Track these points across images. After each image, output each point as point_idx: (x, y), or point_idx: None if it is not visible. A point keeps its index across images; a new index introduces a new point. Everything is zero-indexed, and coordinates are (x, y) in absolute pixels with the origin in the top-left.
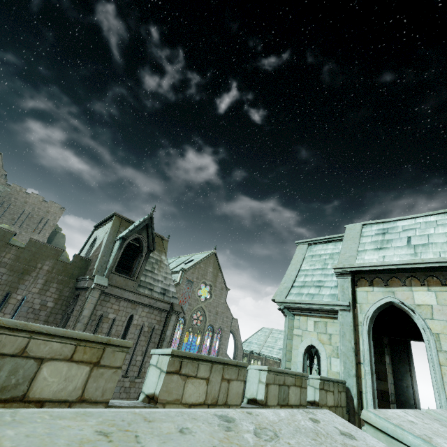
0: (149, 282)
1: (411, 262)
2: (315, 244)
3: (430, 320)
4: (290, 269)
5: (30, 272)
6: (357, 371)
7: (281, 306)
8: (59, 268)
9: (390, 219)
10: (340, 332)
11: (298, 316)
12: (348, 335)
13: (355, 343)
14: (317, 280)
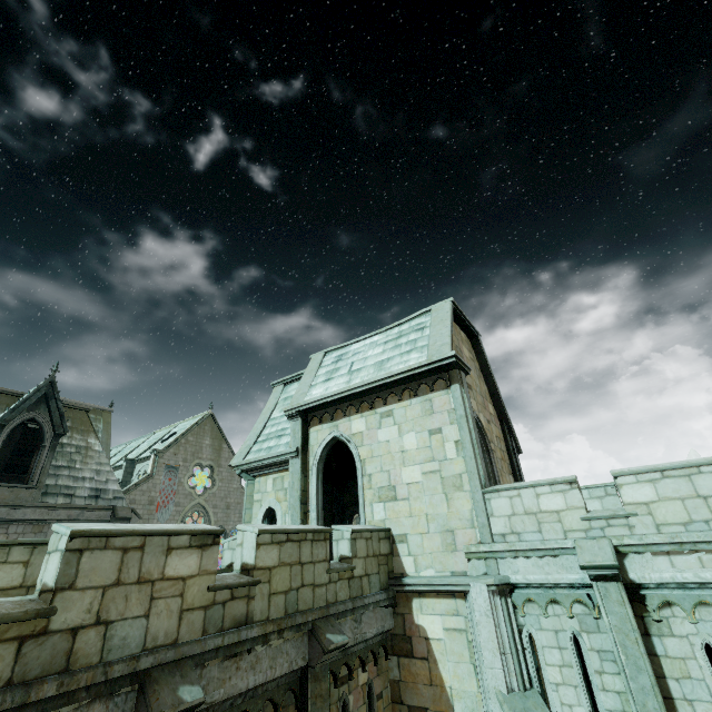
0: (66, 484)
1: (342, 391)
2: (291, 382)
3: (361, 447)
4: (258, 421)
5: None
6: (305, 520)
7: (238, 471)
8: None
9: (347, 343)
10: (290, 484)
11: (259, 478)
12: (296, 484)
13: (303, 492)
14: (281, 428)
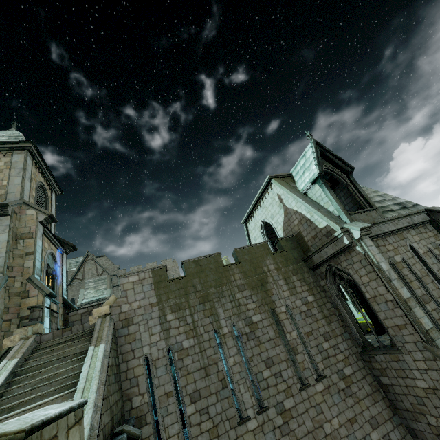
0: (379, 206)
1: None
2: None
3: None
4: None
5: (266, 280)
6: None
7: None
8: (280, 261)
9: None
10: None
11: None
12: None
13: None
14: None
